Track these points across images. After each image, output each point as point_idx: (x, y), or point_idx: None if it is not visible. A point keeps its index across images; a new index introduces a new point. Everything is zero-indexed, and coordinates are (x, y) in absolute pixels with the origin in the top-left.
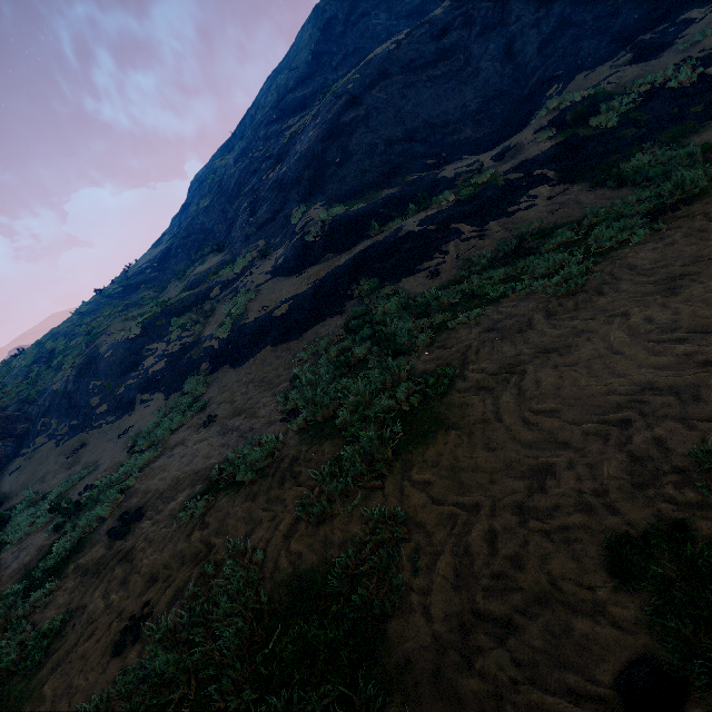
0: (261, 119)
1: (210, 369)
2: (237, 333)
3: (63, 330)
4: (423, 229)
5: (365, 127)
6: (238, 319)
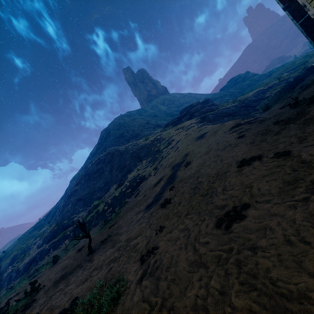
0: (82, 167)
1: (6, 284)
2: (14, 273)
3: (11, 246)
4: (47, 248)
5: (76, 193)
6: (17, 267)
